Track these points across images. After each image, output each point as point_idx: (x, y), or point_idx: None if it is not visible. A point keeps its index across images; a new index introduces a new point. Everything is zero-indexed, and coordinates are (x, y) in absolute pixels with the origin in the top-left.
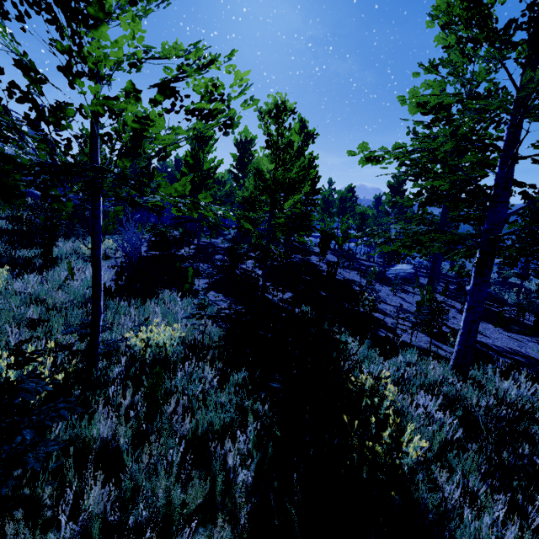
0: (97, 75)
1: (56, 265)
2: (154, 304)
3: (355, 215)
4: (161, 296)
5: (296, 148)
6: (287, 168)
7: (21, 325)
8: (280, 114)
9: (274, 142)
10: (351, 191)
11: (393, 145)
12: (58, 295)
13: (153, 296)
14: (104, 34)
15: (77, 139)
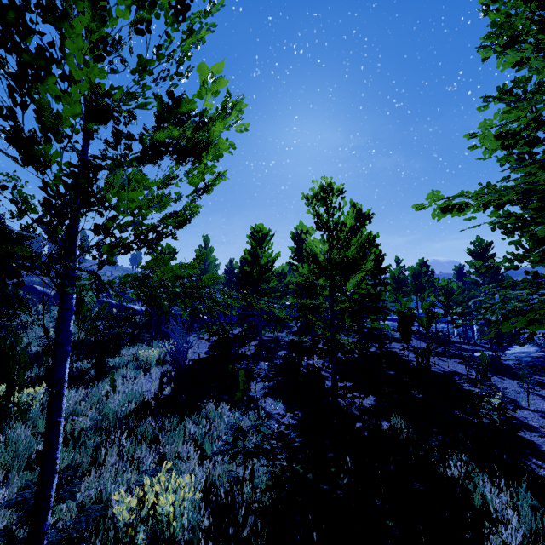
0: (83, 156)
1: (107, 376)
2: (194, 423)
3: (435, 290)
4: (203, 412)
5: (349, 225)
6: (343, 246)
7: (15, 468)
8: (327, 195)
9: (324, 222)
10: (424, 265)
11: (472, 194)
12: (81, 417)
13: (196, 411)
14: (52, 86)
15: (42, 224)
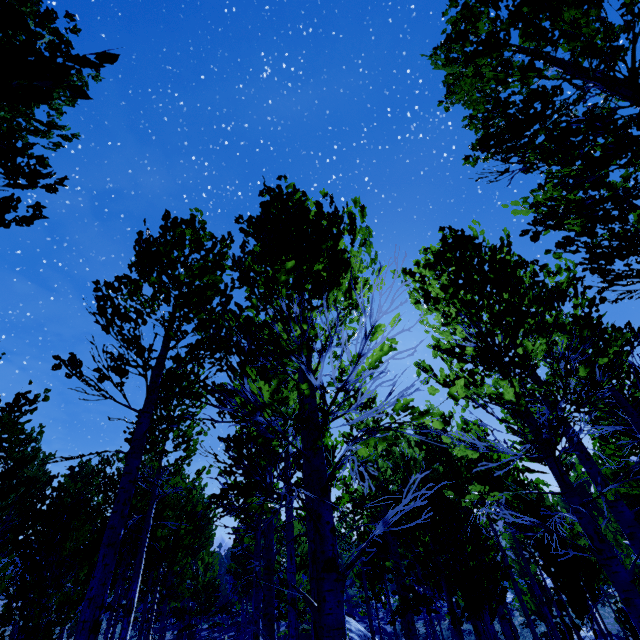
0: None
1: None
2: None
3: None
4: None
5: None
6: None
7: None
8: None
9: None
10: None
11: None
12: None
13: None
14: None
15: None
